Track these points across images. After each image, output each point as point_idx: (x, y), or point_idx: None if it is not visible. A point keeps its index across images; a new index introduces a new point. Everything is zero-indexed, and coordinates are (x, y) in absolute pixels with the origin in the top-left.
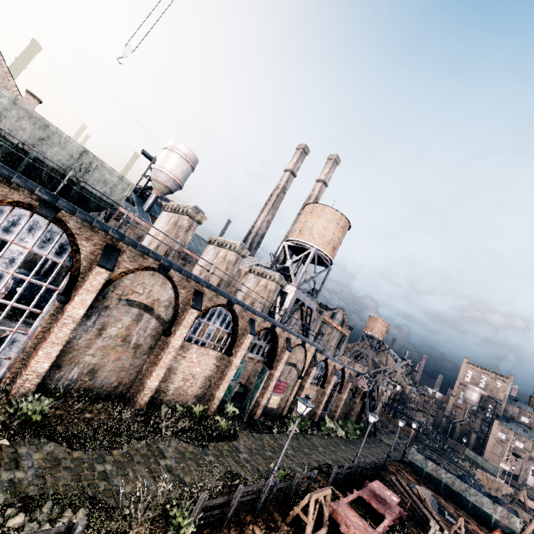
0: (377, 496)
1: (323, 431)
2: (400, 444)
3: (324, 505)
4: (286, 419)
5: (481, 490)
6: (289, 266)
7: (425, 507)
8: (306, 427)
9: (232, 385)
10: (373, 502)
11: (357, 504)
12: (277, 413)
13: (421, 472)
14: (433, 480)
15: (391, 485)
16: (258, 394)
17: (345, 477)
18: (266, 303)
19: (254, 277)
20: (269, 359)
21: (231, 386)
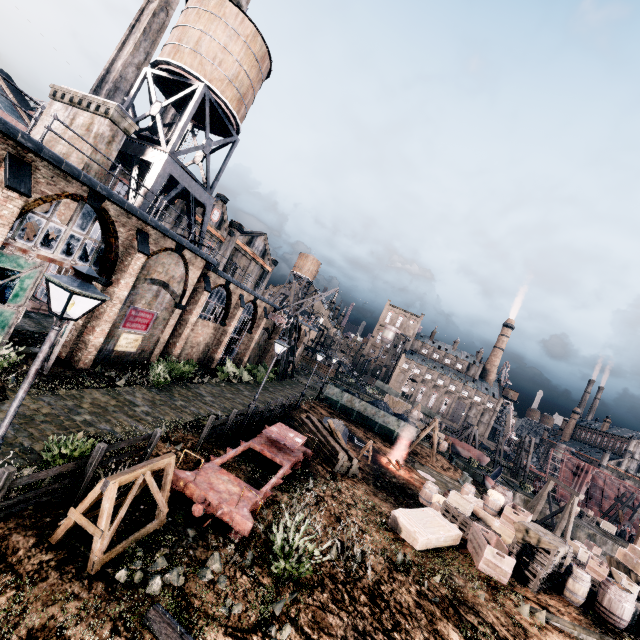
0: (277, 441)
1: (220, 378)
2: (318, 383)
3: (154, 486)
4: (152, 366)
5: (389, 411)
6: (156, 115)
7: (336, 440)
8: (189, 374)
9: (4, 312)
10: (268, 452)
11: (246, 458)
12: (139, 360)
13: (336, 405)
14: (347, 410)
15: (300, 424)
16: (71, 325)
17: (236, 427)
18: (92, 162)
19: (62, 108)
20: (103, 267)
21: (2, 314)
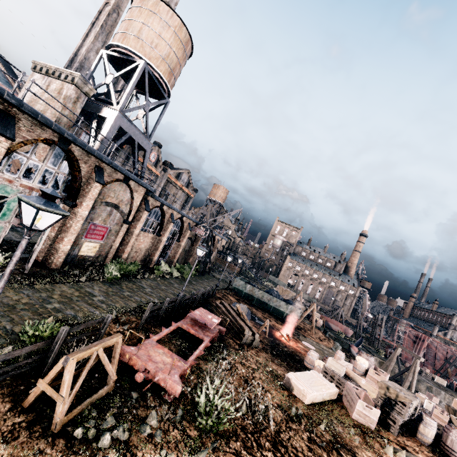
0: (199, 322)
1: (156, 274)
2: (228, 277)
3: (105, 360)
4: (106, 266)
5: (280, 297)
6: (110, 84)
7: (242, 320)
8: (134, 272)
9: None
10: (192, 330)
11: (176, 335)
12: (97, 262)
13: (241, 294)
14: (249, 297)
15: (216, 308)
16: (46, 236)
17: (168, 311)
18: (62, 116)
19: (40, 78)
20: (70, 193)
21: None
